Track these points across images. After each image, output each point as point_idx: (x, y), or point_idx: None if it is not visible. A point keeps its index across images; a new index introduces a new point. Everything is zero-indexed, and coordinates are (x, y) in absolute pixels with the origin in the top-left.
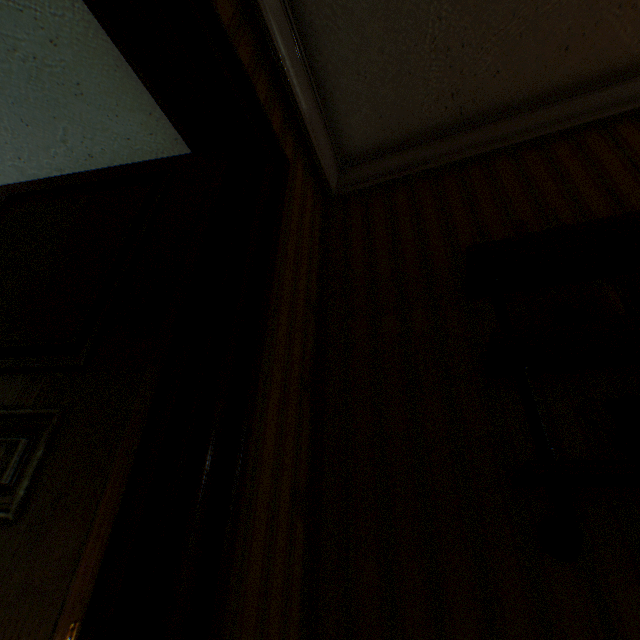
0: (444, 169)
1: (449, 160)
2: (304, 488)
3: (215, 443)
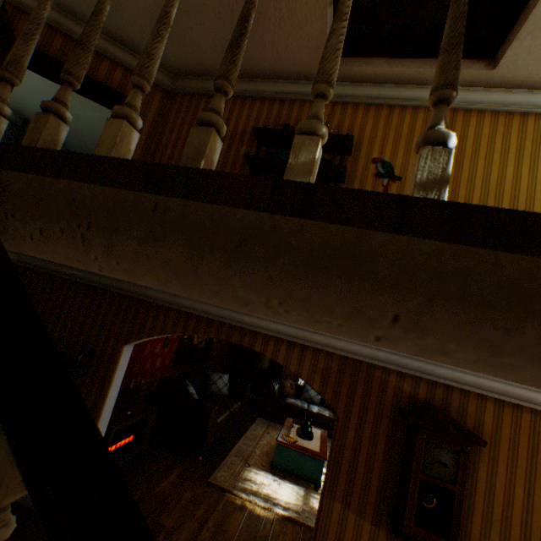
0: (54, 274)
1: (54, 273)
2: None
3: None
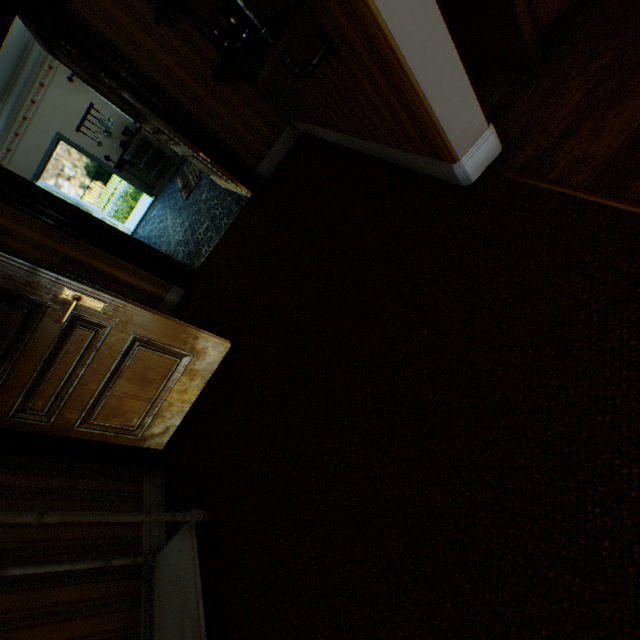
0: None
1: None
2: (221, 59)
3: (176, 120)
